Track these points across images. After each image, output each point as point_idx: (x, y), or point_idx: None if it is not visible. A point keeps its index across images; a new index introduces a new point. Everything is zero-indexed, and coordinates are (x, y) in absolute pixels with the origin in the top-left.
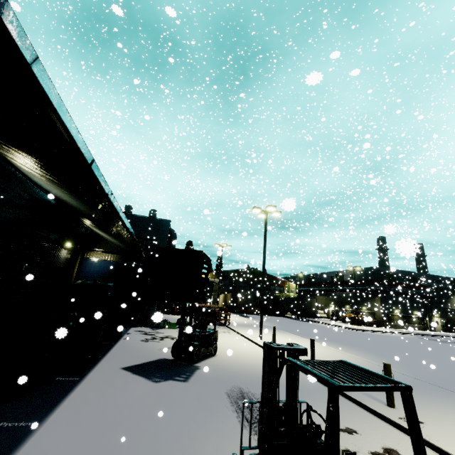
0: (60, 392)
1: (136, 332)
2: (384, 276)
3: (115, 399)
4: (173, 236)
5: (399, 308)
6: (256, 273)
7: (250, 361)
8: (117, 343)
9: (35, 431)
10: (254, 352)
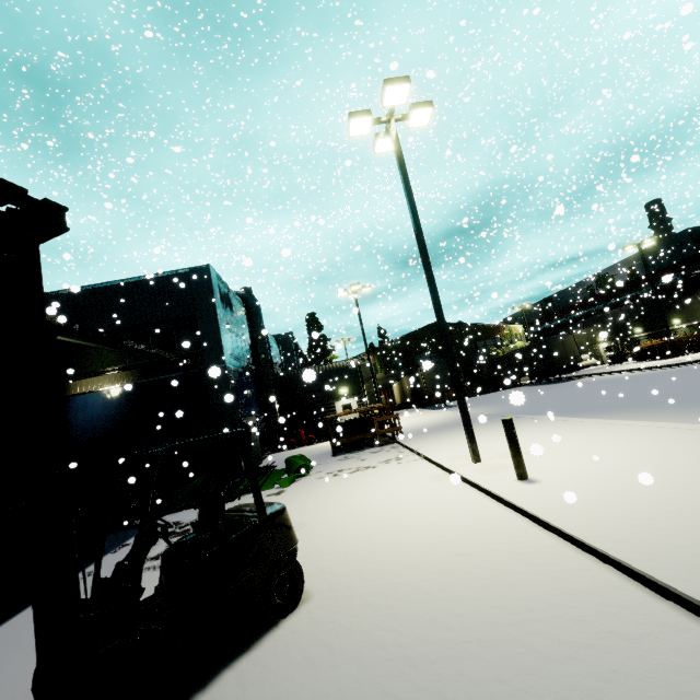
0: None
1: None
2: None
3: None
4: (250, 305)
5: None
6: None
7: (442, 613)
8: (9, 620)
9: None
10: (459, 532)
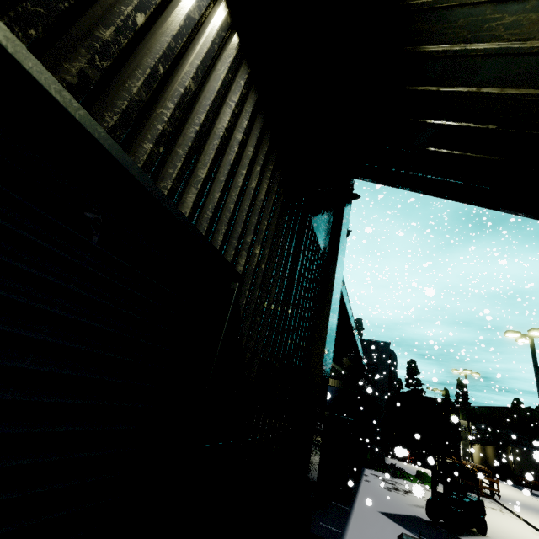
0: (342, 514)
1: (372, 475)
2: None
3: (388, 538)
4: (392, 358)
5: None
6: (537, 417)
7: None
8: (360, 483)
9: (344, 537)
10: None
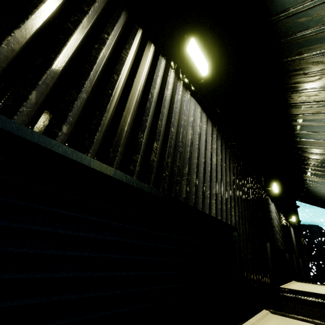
0: None
1: None
2: None
3: None
4: (321, 231)
5: None
6: None
7: None
8: None
9: None
10: None
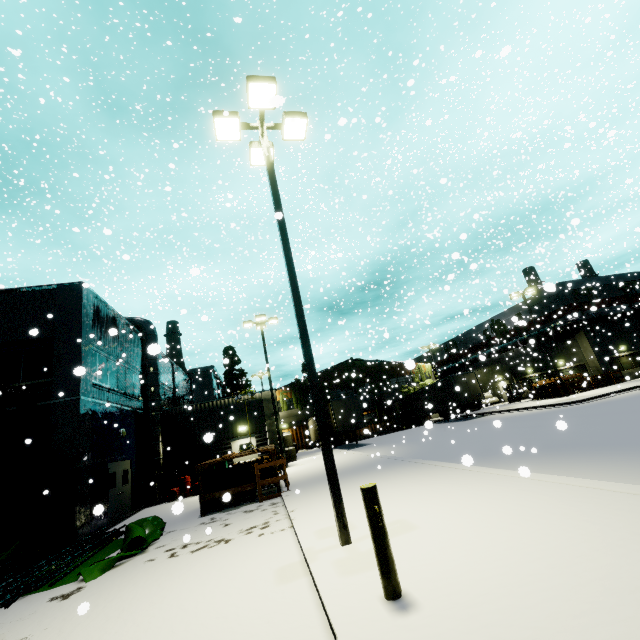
0: None
1: None
2: (578, 295)
3: None
4: (145, 332)
5: (624, 343)
6: (358, 366)
7: None
8: None
9: None
10: None
